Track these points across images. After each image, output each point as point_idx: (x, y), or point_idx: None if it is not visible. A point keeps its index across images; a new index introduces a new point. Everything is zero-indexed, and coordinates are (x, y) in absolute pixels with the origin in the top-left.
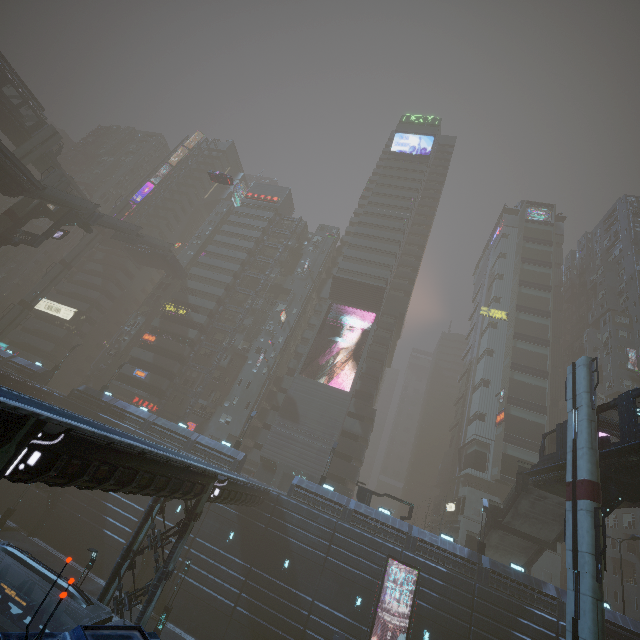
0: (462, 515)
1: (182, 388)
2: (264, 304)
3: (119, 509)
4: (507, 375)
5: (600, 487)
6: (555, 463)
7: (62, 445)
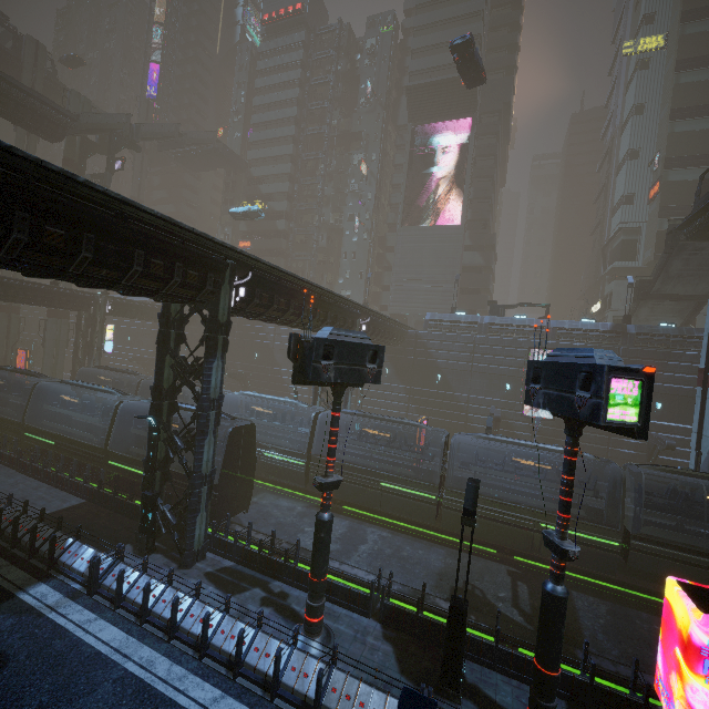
0: (609, 310)
1: None
2: (338, 163)
3: None
4: (664, 131)
5: None
6: None
7: (253, 281)
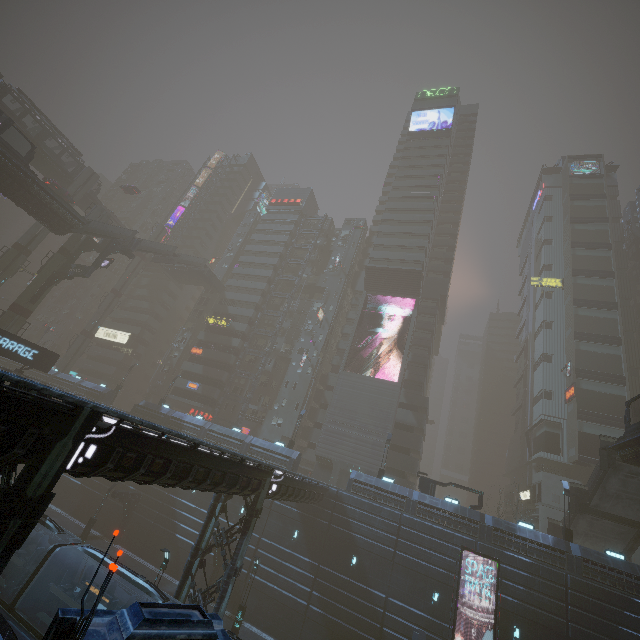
0: (539, 503)
1: (232, 395)
2: (300, 305)
3: (187, 514)
4: (571, 346)
5: None
6: None
7: (115, 437)
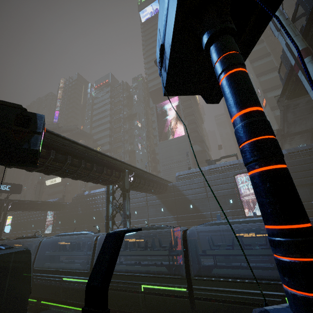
0: None
1: None
2: (129, 126)
3: (114, 227)
4: (257, 82)
5: (310, 48)
6: (288, 73)
7: None
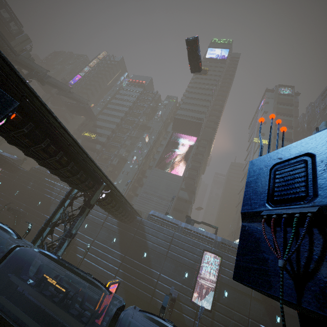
0: None
1: None
2: (137, 134)
3: None
4: None
5: None
6: None
7: None
